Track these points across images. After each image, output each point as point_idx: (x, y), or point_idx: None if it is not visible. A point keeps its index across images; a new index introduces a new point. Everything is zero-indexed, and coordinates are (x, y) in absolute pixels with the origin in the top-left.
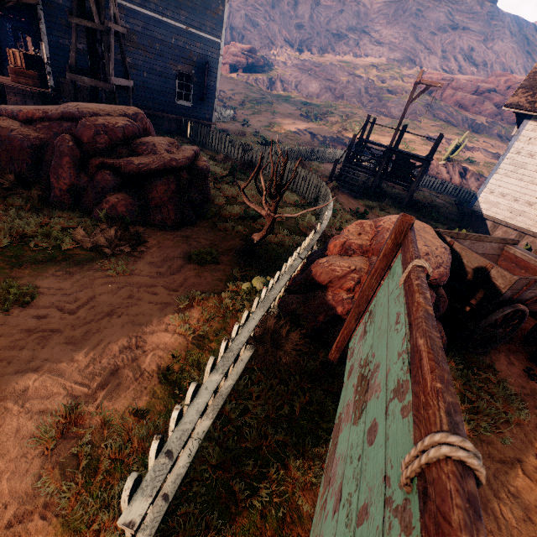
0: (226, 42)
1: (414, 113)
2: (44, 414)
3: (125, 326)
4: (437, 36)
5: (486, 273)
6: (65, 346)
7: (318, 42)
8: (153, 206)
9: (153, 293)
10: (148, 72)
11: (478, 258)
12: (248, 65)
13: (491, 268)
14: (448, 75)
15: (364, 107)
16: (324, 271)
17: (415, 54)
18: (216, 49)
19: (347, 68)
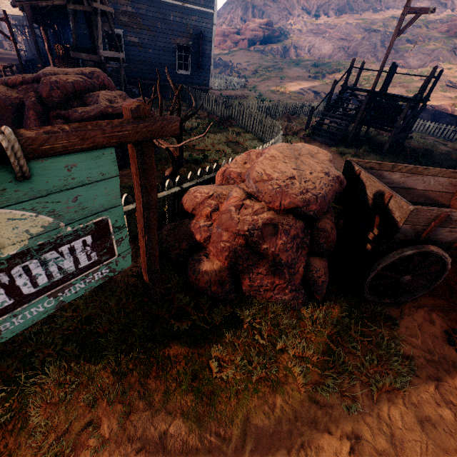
0: (248, 20)
1: (435, 60)
2: None
3: None
4: None
5: (384, 205)
6: None
7: (335, 4)
8: None
9: None
10: (152, 49)
11: (380, 186)
12: (265, 38)
13: (389, 198)
14: None
15: (378, 61)
16: (189, 198)
17: None
18: (210, 20)
19: (364, 24)
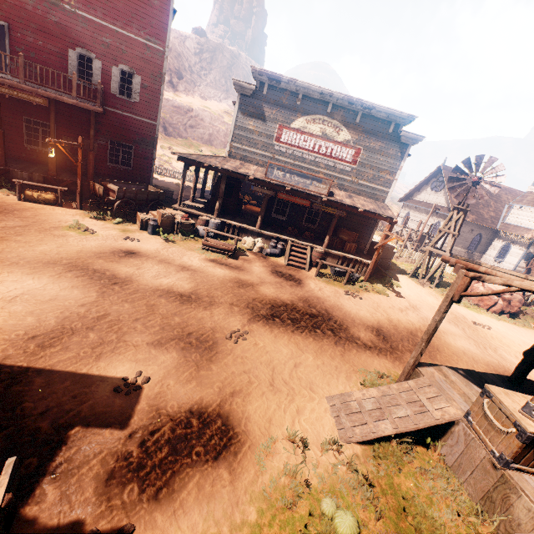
0: None
1: None
2: None
3: None
4: None
5: None
6: None
7: None
8: None
9: None
10: None
11: None
12: None
13: None
14: None
15: None
16: None
17: None
18: None
19: (216, 115)
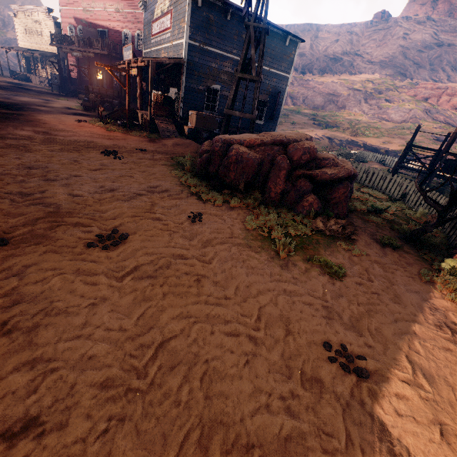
0: None
1: (414, 117)
2: (447, 351)
3: (409, 293)
4: (424, 53)
5: None
6: (396, 304)
7: (318, 65)
8: (333, 204)
9: (393, 269)
10: (239, 102)
11: None
12: None
13: None
14: (443, 85)
15: (366, 115)
16: None
17: (405, 68)
18: (285, 82)
19: (346, 84)
